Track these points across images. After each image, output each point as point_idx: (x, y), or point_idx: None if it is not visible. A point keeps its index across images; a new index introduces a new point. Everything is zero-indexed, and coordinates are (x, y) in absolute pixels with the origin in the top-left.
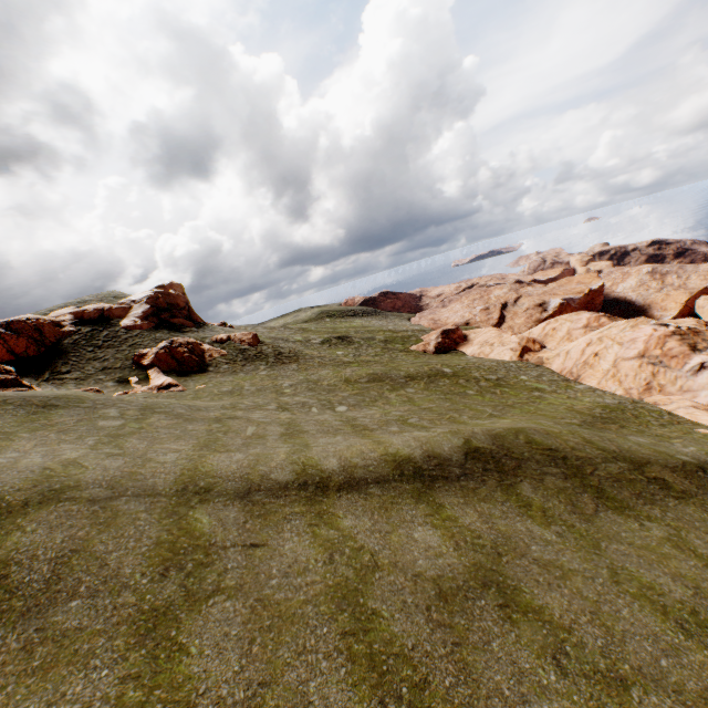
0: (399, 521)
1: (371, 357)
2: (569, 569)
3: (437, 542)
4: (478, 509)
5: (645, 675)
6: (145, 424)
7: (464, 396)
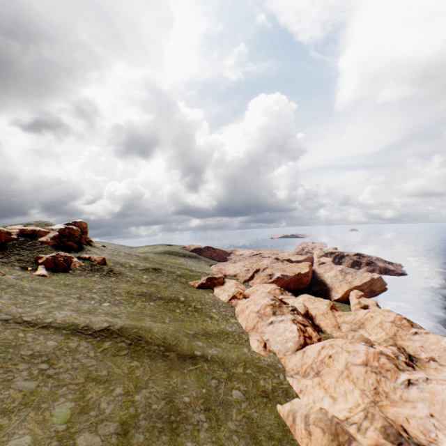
0: (48, 338)
1: (159, 283)
2: (81, 361)
3: (52, 346)
4: (81, 343)
5: (59, 378)
6: (4, 291)
7: (171, 312)
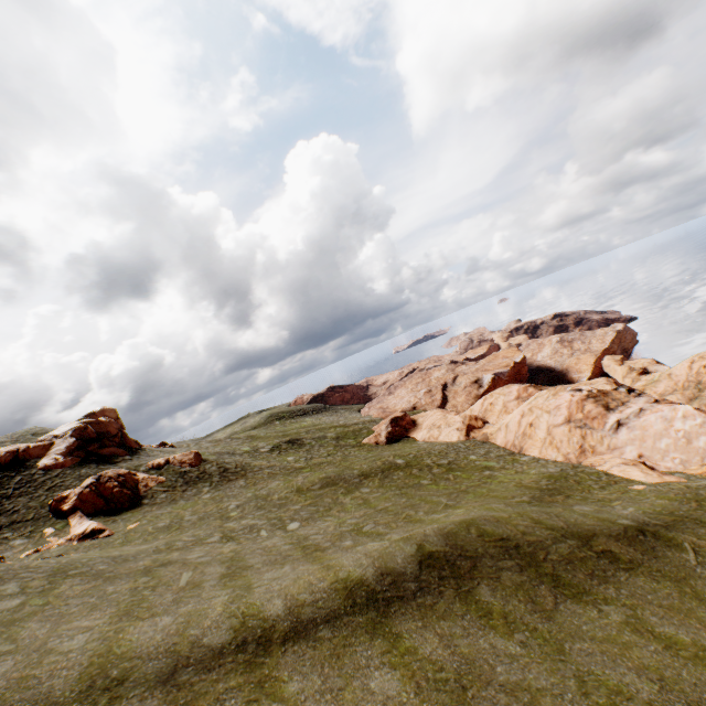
0: (354, 669)
1: (323, 458)
2: (537, 688)
3: (396, 688)
4: (438, 630)
5: None
6: (52, 596)
7: (419, 488)
